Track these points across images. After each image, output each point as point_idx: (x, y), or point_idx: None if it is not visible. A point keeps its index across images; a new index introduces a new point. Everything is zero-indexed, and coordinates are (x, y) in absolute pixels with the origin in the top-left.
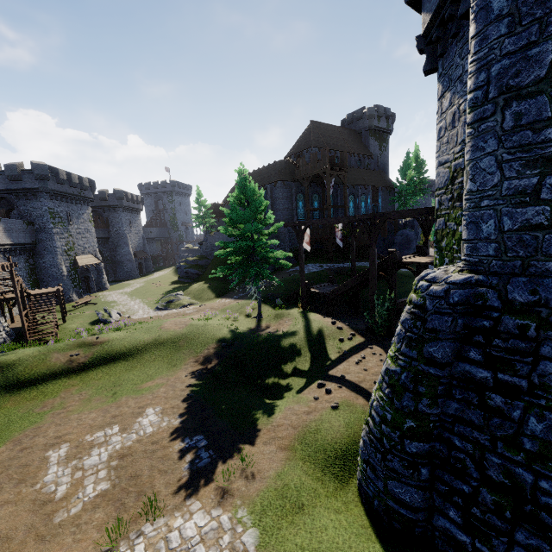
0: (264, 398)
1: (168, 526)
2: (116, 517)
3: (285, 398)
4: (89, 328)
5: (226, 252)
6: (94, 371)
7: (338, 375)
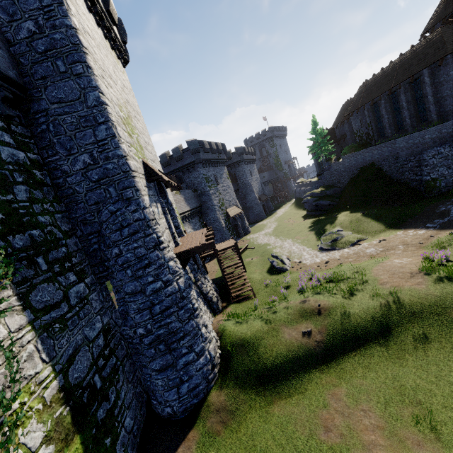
0: None
1: None
2: None
3: None
4: (273, 278)
5: None
6: (344, 359)
7: None
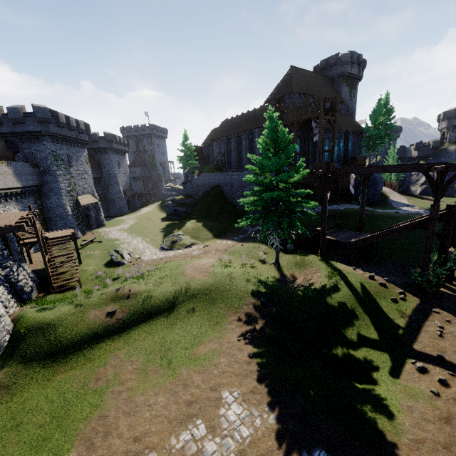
0: (350, 379)
1: None
2: None
3: (380, 382)
4: (106, 271)
5: (252, 201)
6: (135, 329)
7: (431, 353)
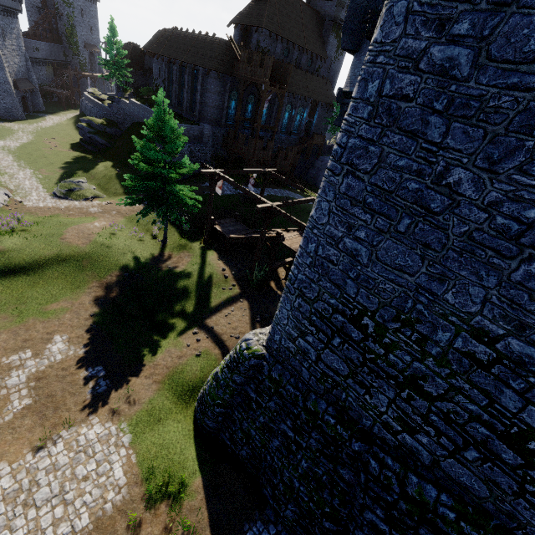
0: (153, 335)
1: (78, 432)
2: (41, 424)
3: (169, 338)
4: None
5: (136, 184)
6: None
7: (210, 325)
